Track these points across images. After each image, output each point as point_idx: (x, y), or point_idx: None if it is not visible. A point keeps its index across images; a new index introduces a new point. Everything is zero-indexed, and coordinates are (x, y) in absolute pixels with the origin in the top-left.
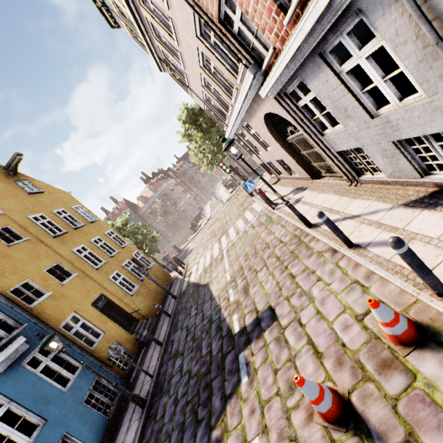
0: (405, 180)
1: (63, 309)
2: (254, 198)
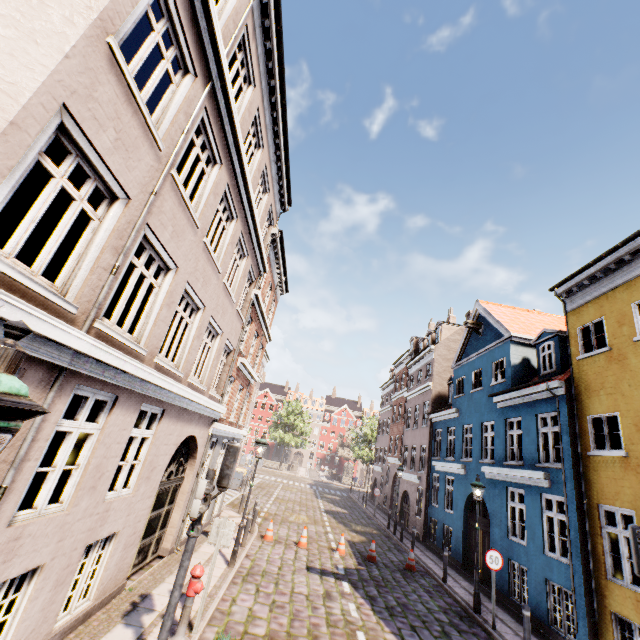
0: None
1: (622, 490)
2: None
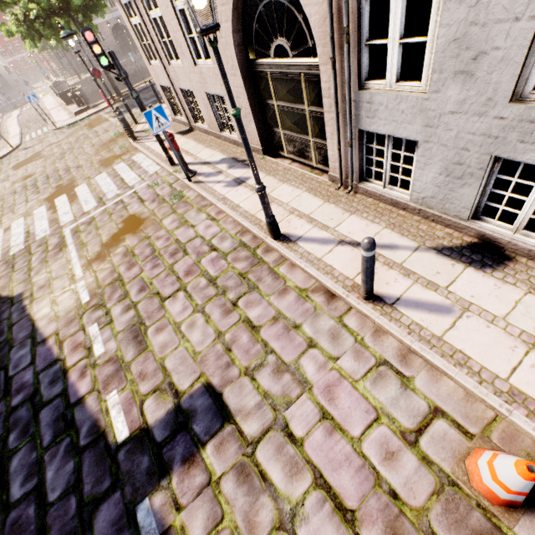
0: (438, 214)
1: None
2: (137, 144)
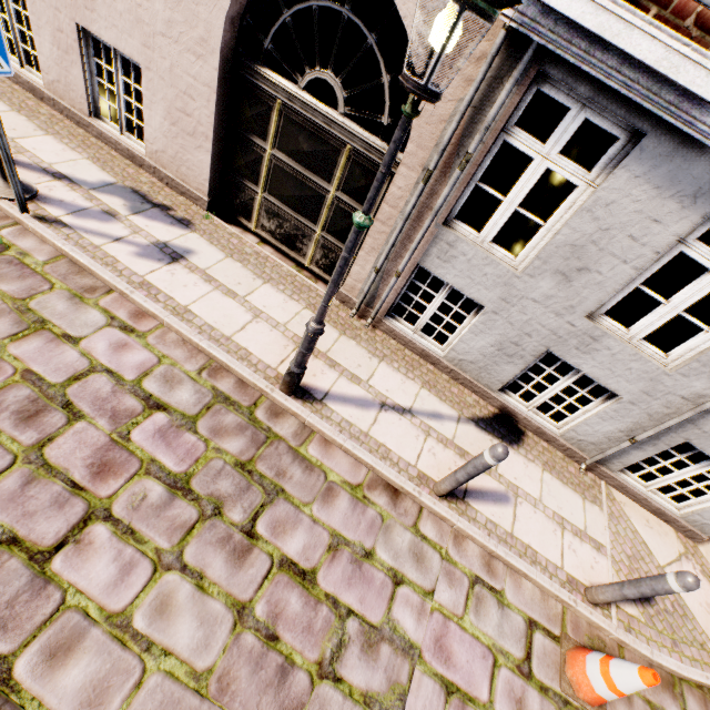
0: (471, 379)
1: None
2: None
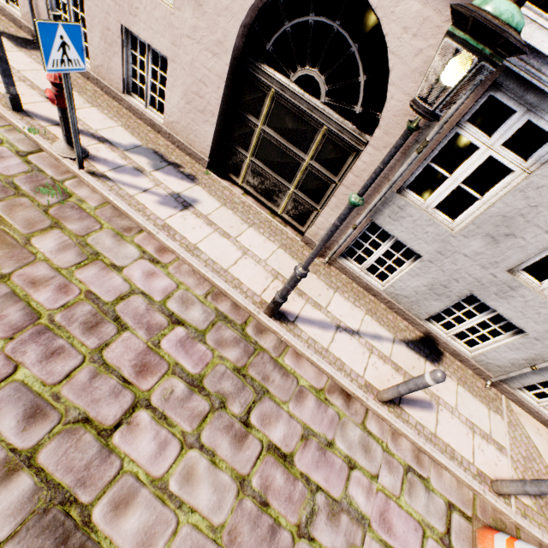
0: (403, 309)
1: None
2: None
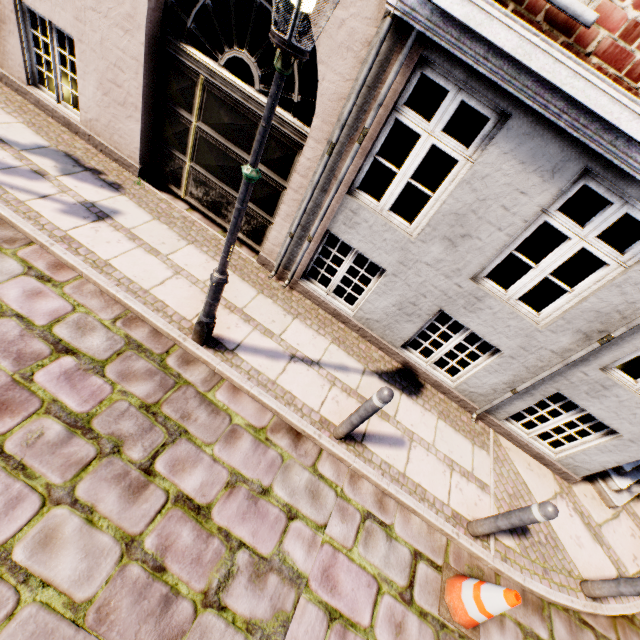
0: (377, 336)
1: None
2: None
